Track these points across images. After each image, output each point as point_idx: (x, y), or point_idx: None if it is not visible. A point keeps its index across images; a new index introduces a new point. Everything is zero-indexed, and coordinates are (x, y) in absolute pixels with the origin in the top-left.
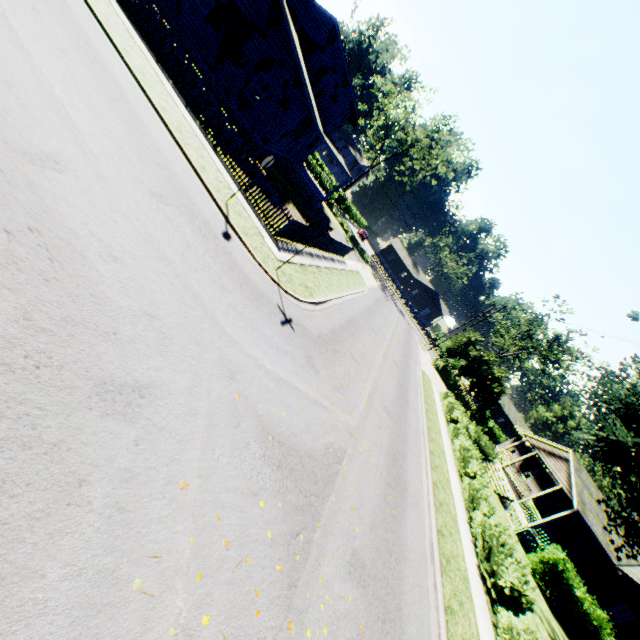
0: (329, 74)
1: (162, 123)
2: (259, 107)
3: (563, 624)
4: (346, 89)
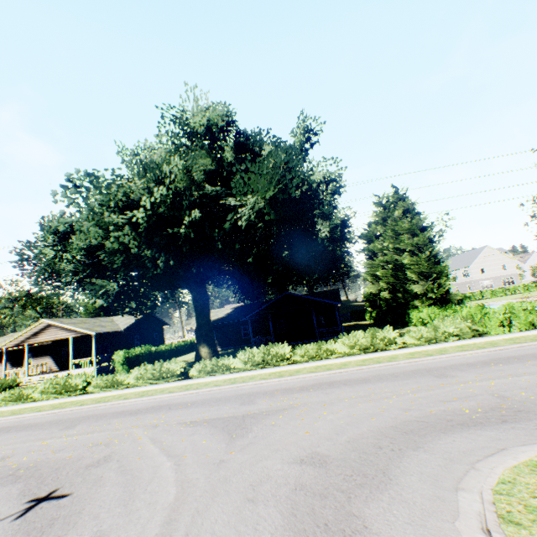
0: None
1: None
2: None
3: None
4: None
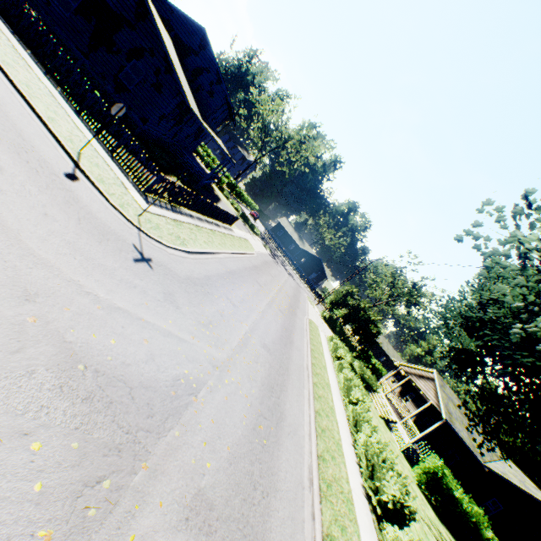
0: (204, 73)
1: (1, 72)
2: (135, 90)
3: (450, 527)
4: (220, 86)
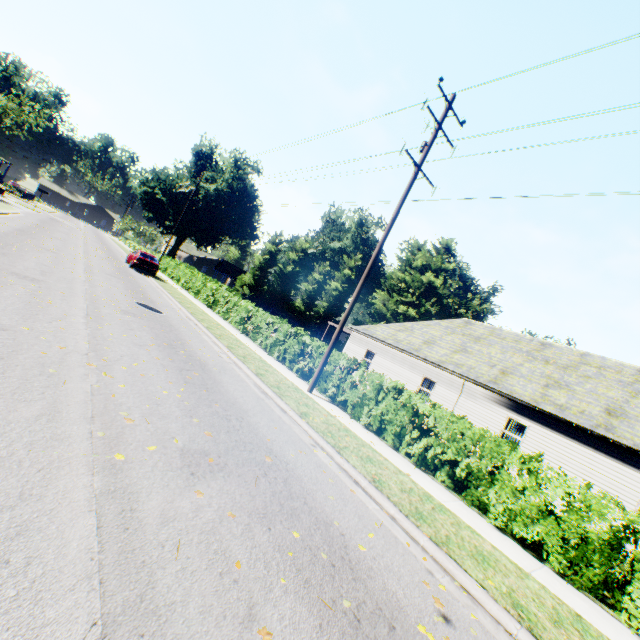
0: None
1: None
2: None
3: None
4: None
